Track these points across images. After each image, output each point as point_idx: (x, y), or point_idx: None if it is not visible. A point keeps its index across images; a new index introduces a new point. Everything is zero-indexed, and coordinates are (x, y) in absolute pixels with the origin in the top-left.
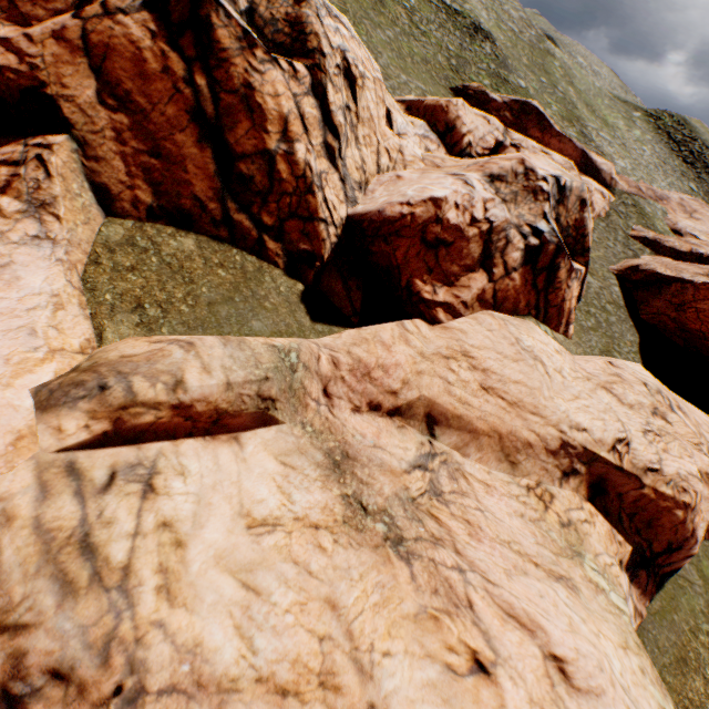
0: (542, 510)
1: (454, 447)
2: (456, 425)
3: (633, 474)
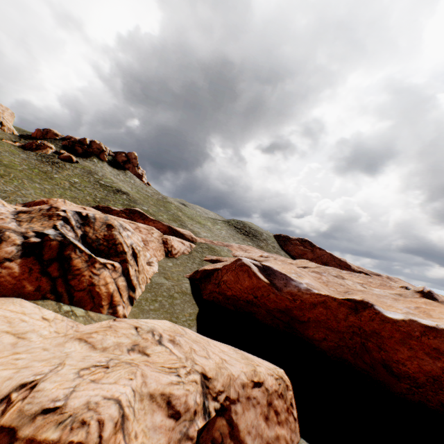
0: None
1: None
2: None
3: (9, 428)
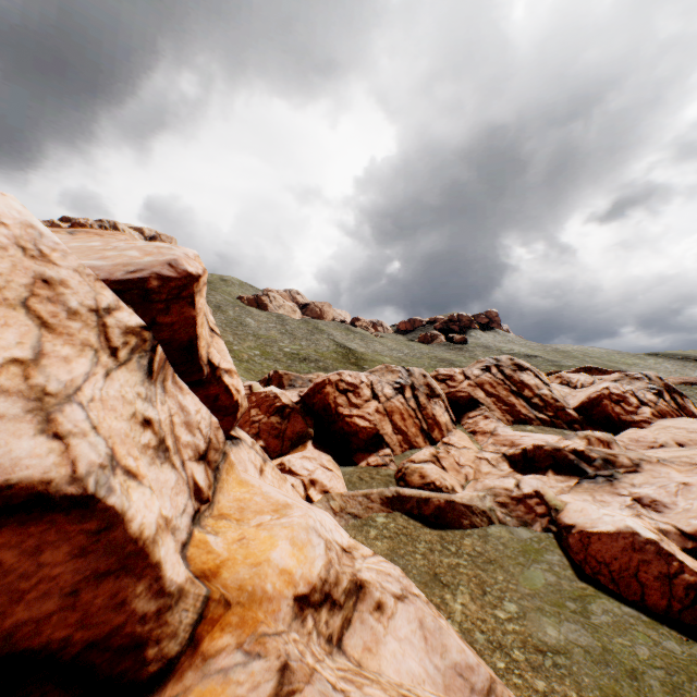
0: None
1: None
2: (692, 443)
3: None
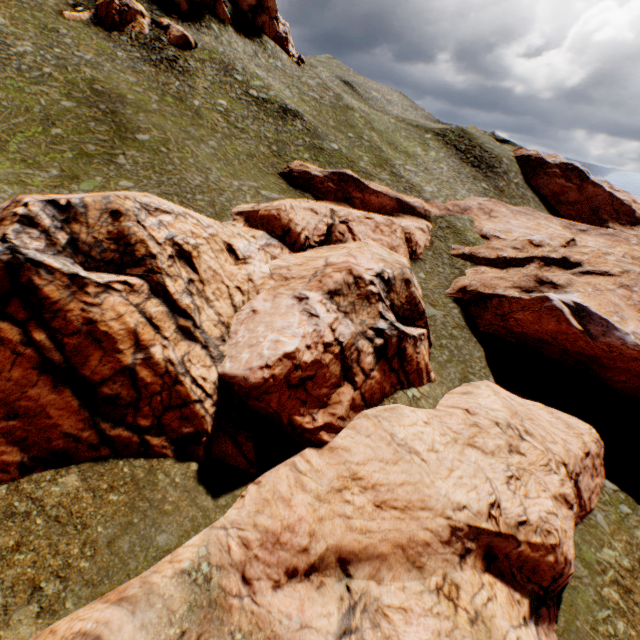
0: (453, 613)
1: (369, 576)
2: (365, 556)
3: (510, 535)
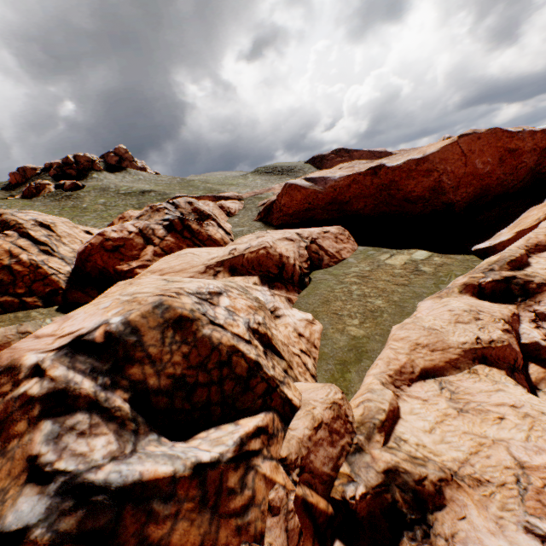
0: None
1: None
2: None
3: (240, 255)
